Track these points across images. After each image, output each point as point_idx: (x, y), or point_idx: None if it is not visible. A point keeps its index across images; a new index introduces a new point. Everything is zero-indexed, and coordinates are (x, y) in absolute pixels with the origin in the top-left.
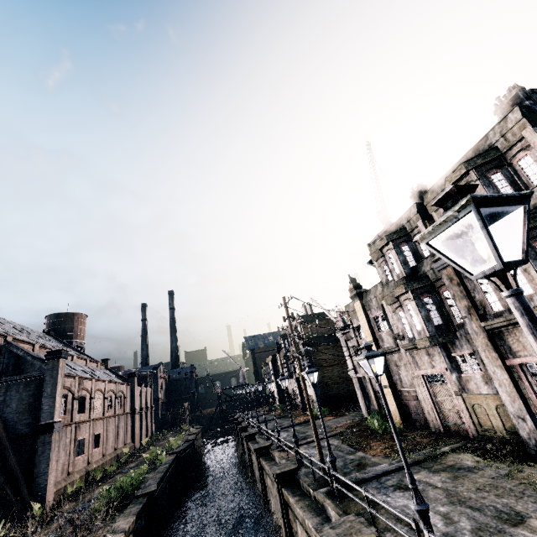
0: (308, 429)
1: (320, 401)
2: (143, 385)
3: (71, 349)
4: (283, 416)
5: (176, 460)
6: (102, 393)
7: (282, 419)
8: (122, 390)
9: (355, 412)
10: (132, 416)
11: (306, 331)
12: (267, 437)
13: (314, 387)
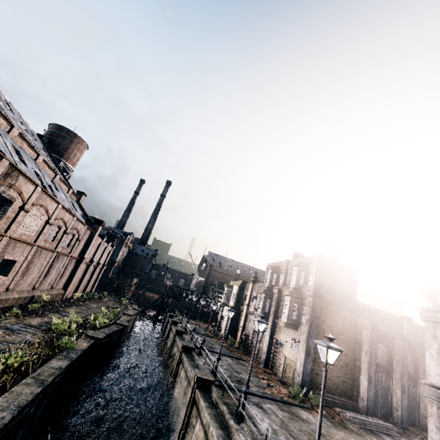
0: (306, 435)
1: (306, 377)
2: (105, 239)
3: (54, 164)
4: (235, 357)
5: (90, 347)
6: (47, 214)
7: (235, 361)
8: (79, 230)
9: (372, 437)
10: (77, 263)
11: (321, 278)
12: (240, 416)
13: (306, 354)
